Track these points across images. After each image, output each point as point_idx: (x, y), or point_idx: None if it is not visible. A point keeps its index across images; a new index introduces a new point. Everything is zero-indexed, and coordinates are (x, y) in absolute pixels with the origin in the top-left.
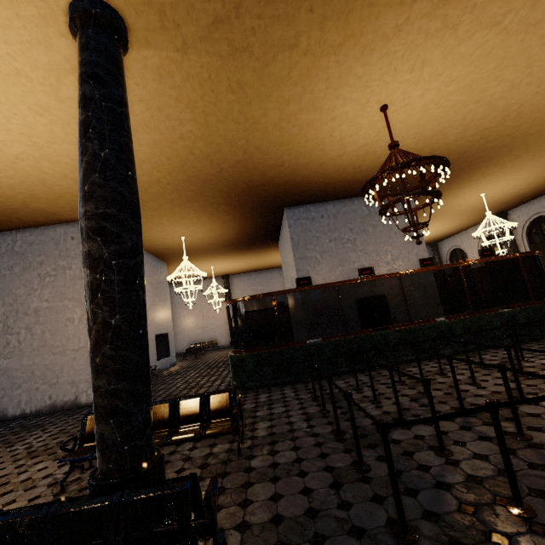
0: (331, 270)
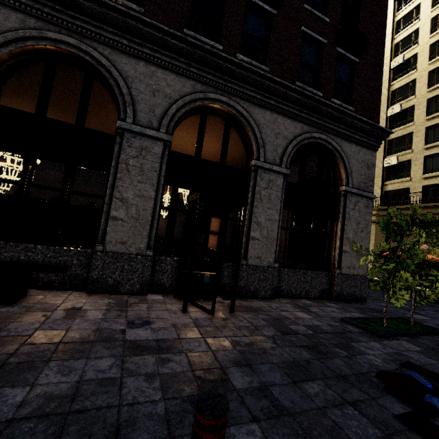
0: (40, 190)
